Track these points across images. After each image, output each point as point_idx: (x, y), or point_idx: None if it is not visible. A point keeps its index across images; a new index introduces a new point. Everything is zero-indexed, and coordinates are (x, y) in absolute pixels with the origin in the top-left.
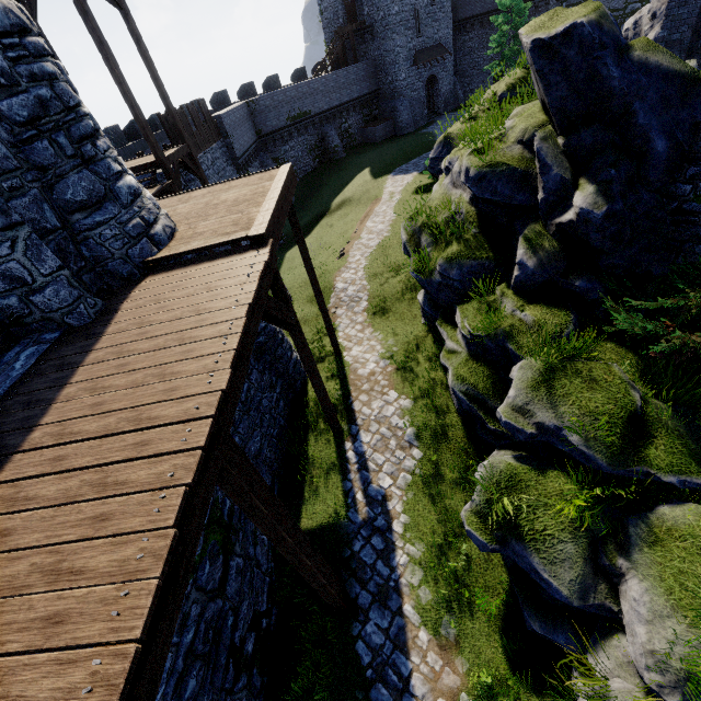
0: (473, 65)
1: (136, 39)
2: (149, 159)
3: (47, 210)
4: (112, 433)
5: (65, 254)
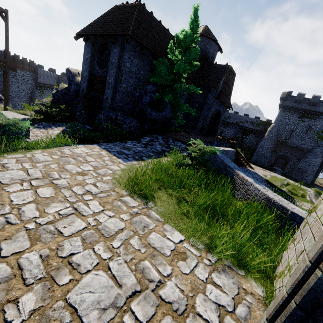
0: None
1: (6, 31)
2: None
3: None
4: None
5: None
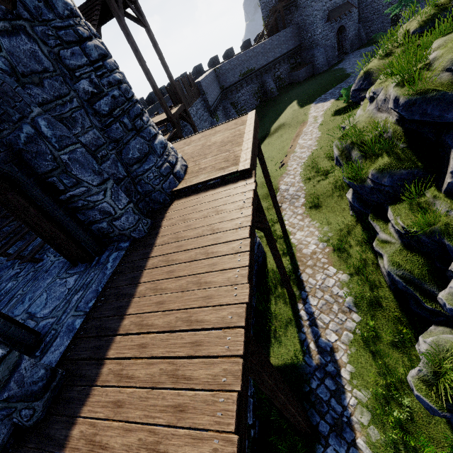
0: (374, 11)
1: (154, 44)
2: (162, 117)
3: (119, 166)
4: (173, 329)
5: (129, 192)
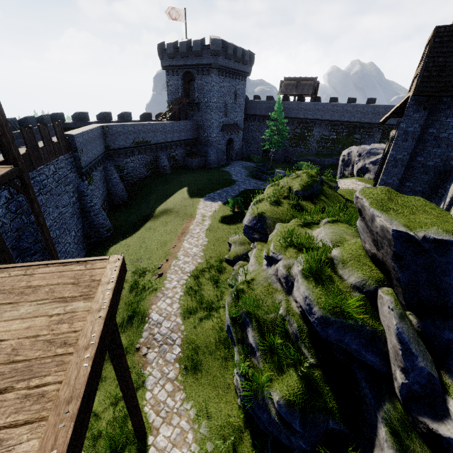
0: (253, 138)
1: None
2: None
3: None
4: None
5: None
